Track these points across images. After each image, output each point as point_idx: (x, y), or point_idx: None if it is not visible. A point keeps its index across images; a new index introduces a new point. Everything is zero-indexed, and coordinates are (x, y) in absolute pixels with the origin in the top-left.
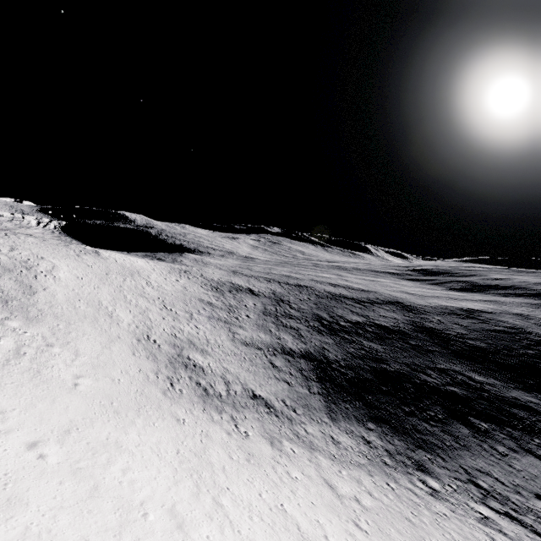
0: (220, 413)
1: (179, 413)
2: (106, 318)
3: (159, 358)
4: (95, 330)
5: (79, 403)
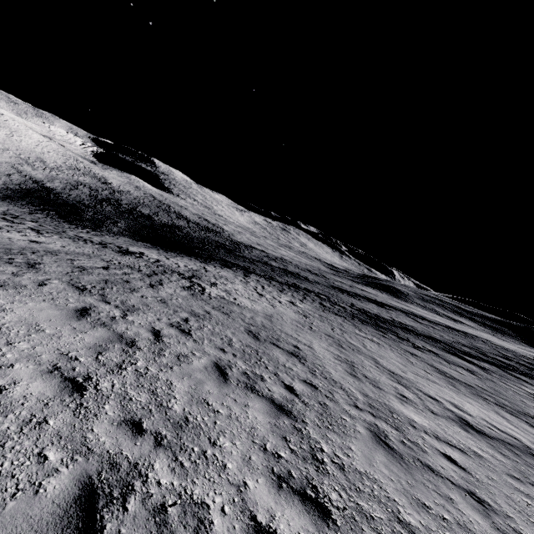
0: None
1: None
2: None
3: None
4: None
5: None
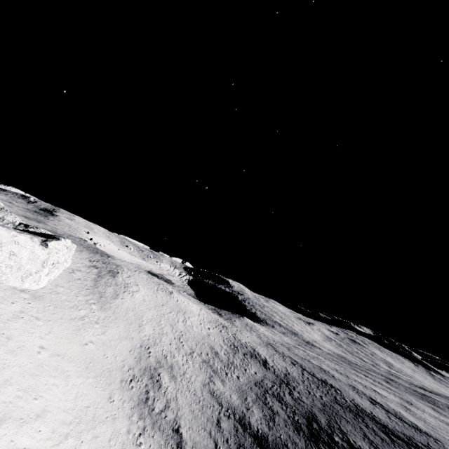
0: (139, 418)
1: (116, 396)
2: (136, 325)
3: (141, 362)
4: (125, 328)
5: (78, 351)
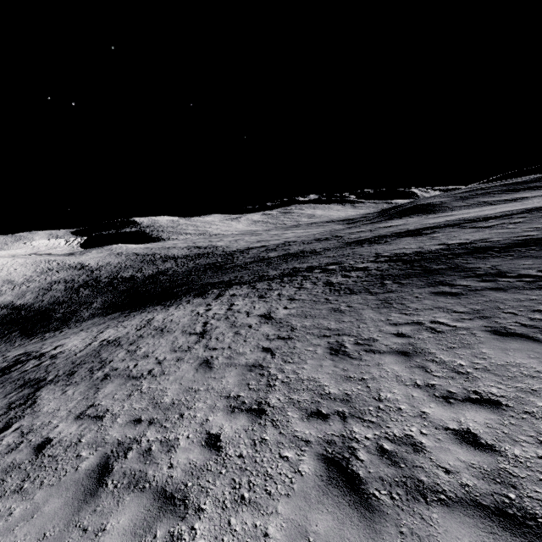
0: None
1: None
2: None
3: None
4: None
5: None
